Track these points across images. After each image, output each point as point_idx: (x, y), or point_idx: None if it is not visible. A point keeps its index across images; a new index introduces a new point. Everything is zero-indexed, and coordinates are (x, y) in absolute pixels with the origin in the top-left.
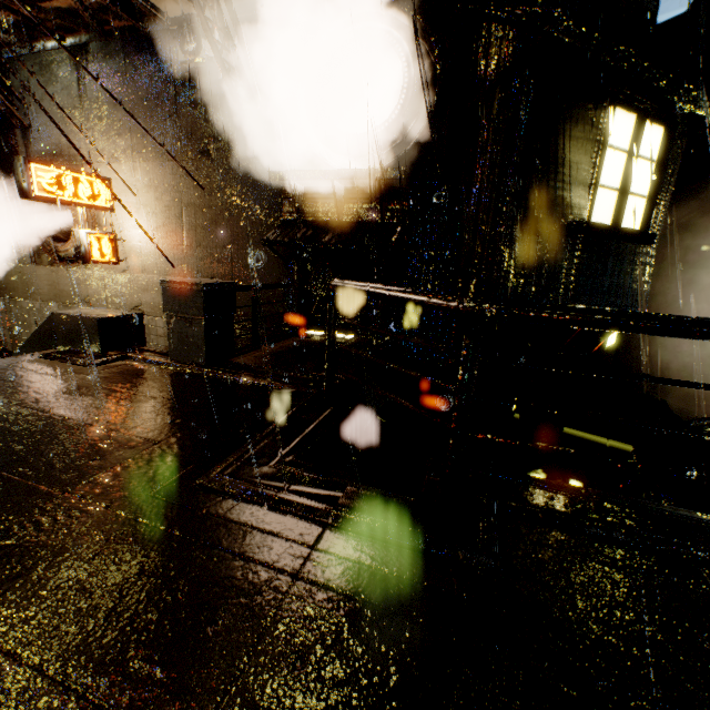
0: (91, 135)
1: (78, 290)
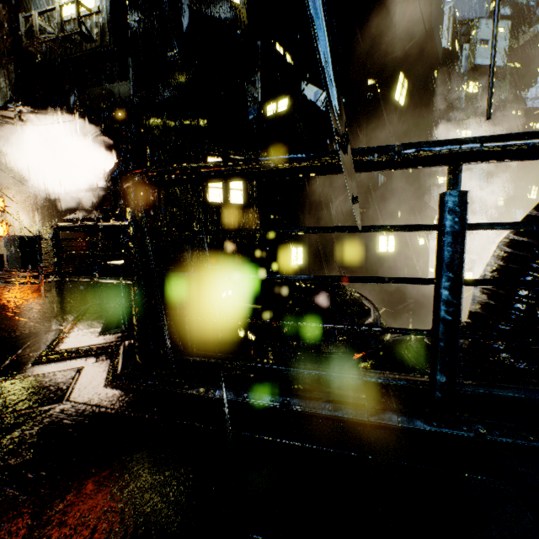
0: None
1: None
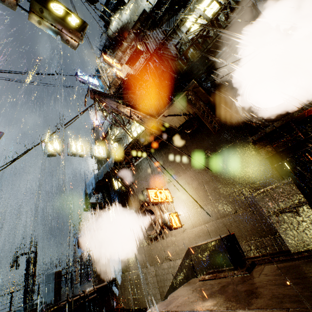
0: (156, 179)
1: (162, 253)
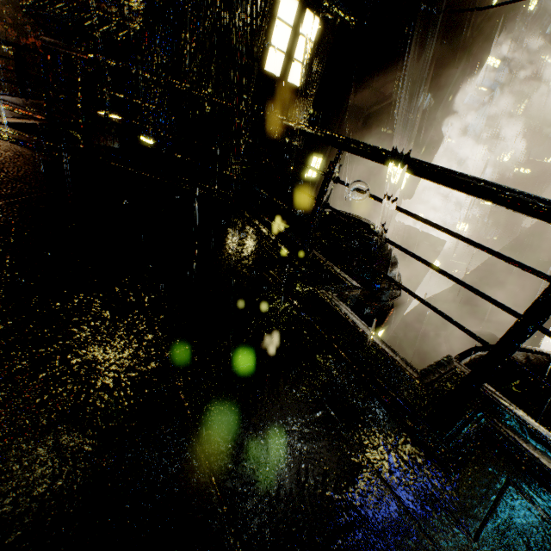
0: None
1: None
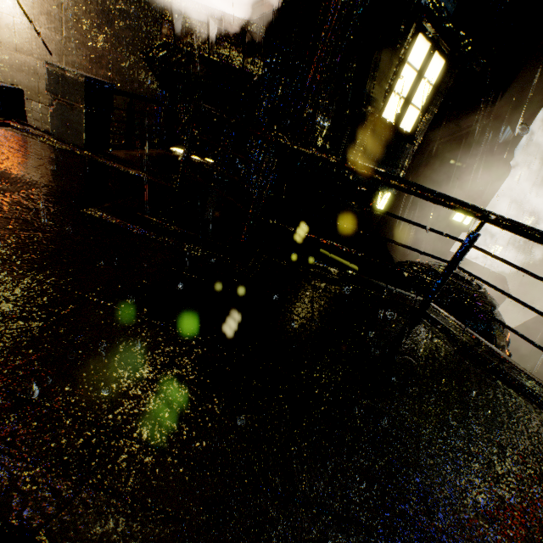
0: None
1: None
